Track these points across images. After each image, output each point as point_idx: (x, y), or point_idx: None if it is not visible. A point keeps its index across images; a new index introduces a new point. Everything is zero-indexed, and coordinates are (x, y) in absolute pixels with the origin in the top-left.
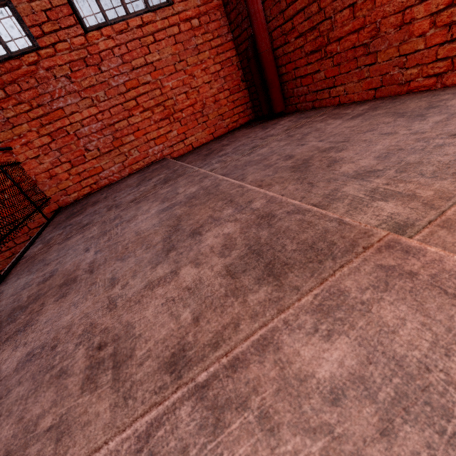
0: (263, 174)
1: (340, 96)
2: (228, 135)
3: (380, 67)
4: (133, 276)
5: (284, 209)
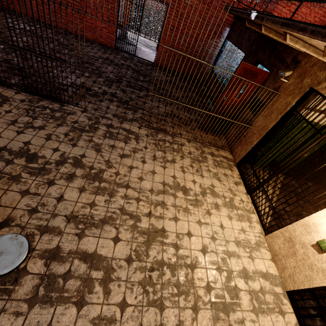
0: None
1: None
2: None
3: None
4: None
5: None
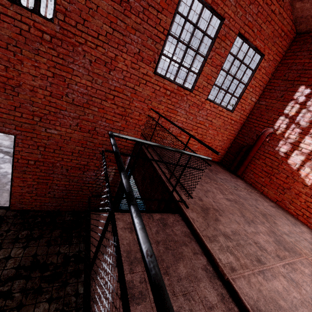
0: (251, 208)
1: (264, 191)
2: (211, 162)
3: (283, 197)
4: (244, 225)
5: (277, 233)
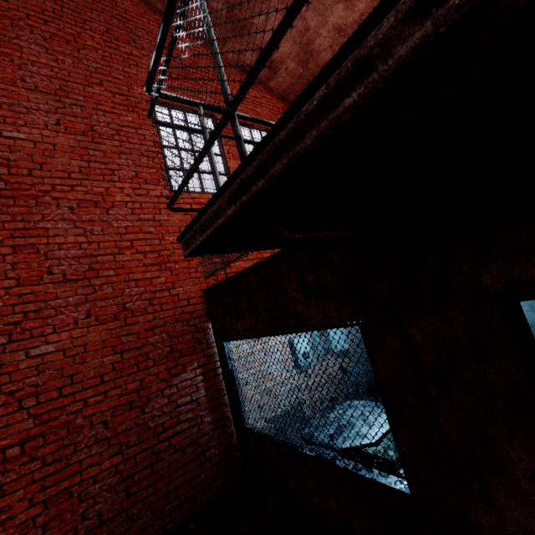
0: None
1: None
2: None
3: None
4: None
5: None
